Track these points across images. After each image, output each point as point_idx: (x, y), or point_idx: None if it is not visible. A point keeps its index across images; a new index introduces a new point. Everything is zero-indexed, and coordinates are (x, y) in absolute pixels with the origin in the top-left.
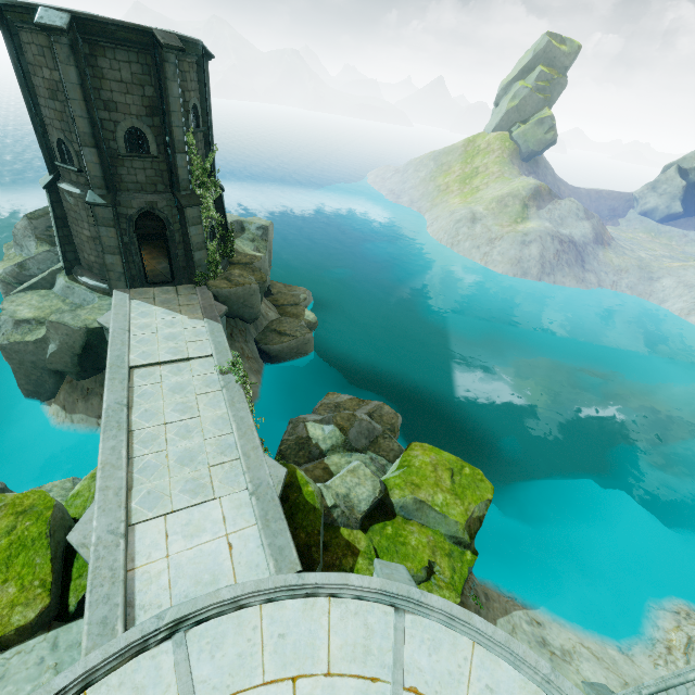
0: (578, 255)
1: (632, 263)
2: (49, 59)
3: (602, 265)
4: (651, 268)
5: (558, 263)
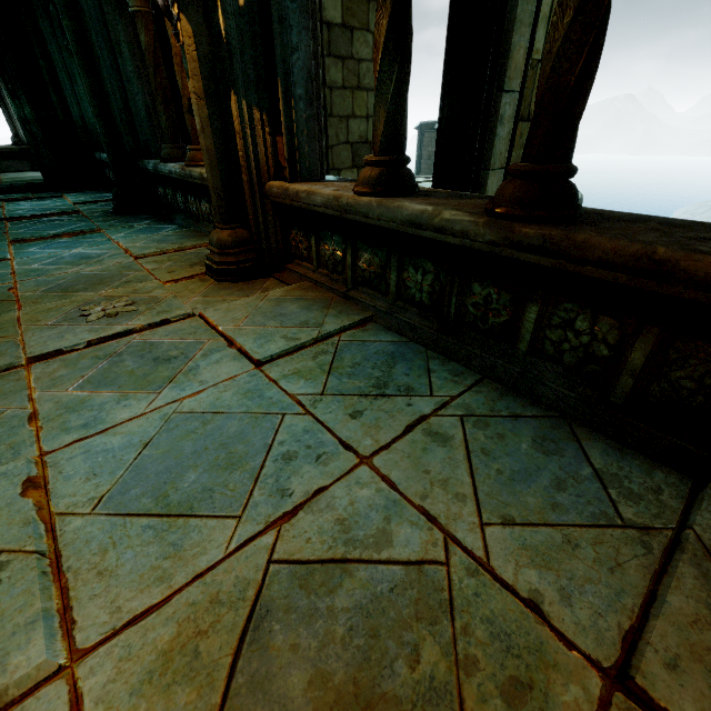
0: None
1: None
2: (433, 142)
3: None
4: None
5: None
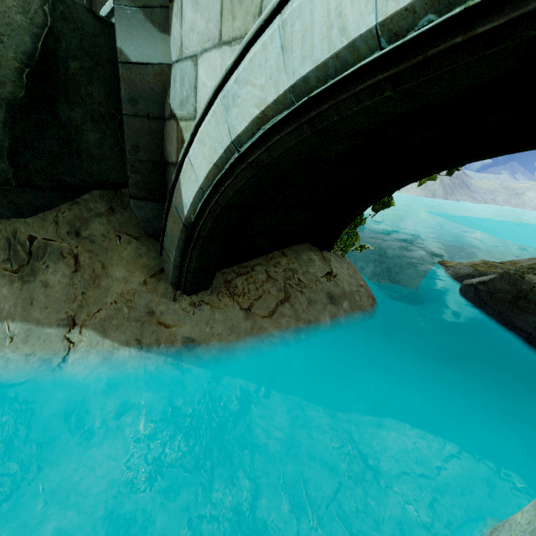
0: (462, 181)
1: (497, 186)
2: None
3: (478, 189)
4: (512, 188)
5: (454, 185)
